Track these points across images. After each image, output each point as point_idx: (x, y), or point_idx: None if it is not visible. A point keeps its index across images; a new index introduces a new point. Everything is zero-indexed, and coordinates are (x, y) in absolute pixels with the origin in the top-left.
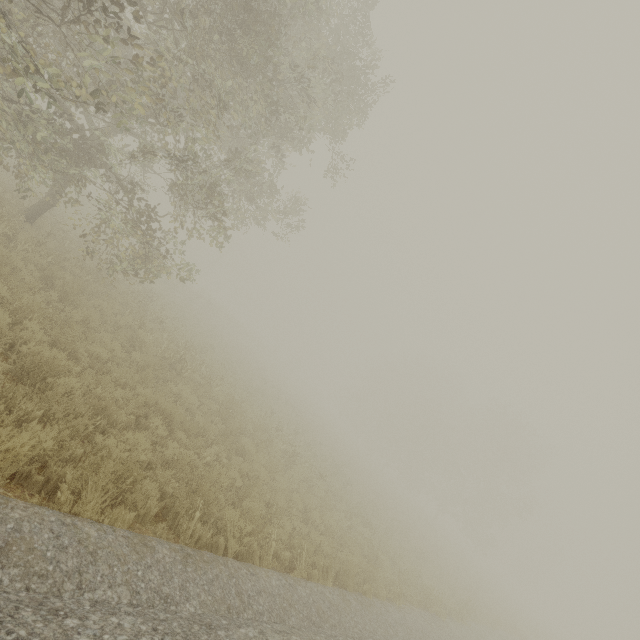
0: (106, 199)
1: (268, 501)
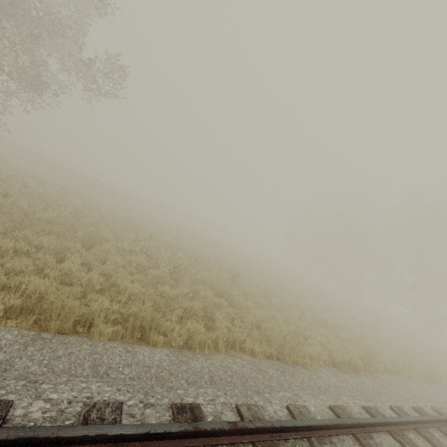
0: None
1: (4, 266)
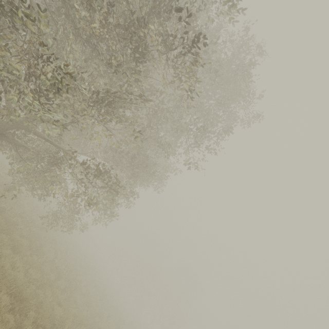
0: (61, 200)
1: None
